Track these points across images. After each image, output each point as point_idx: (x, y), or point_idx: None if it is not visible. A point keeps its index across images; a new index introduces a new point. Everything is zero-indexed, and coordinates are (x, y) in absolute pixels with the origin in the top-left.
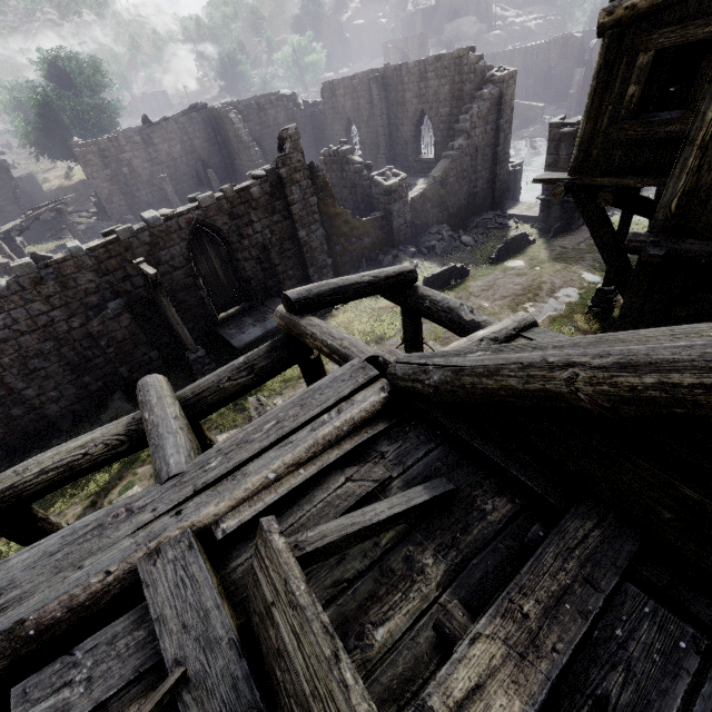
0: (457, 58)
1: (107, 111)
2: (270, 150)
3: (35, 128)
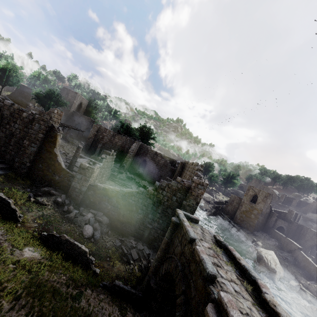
0: (194, 165)
1: (135, 136)
2: (149, 167)
3: (116, 128)
